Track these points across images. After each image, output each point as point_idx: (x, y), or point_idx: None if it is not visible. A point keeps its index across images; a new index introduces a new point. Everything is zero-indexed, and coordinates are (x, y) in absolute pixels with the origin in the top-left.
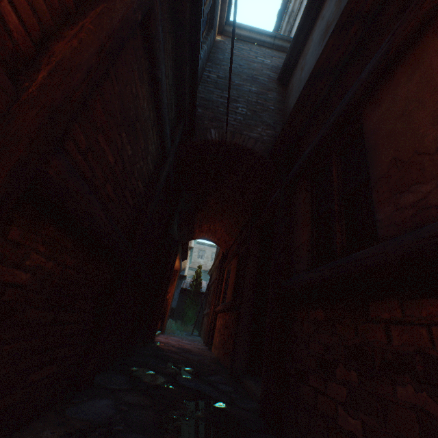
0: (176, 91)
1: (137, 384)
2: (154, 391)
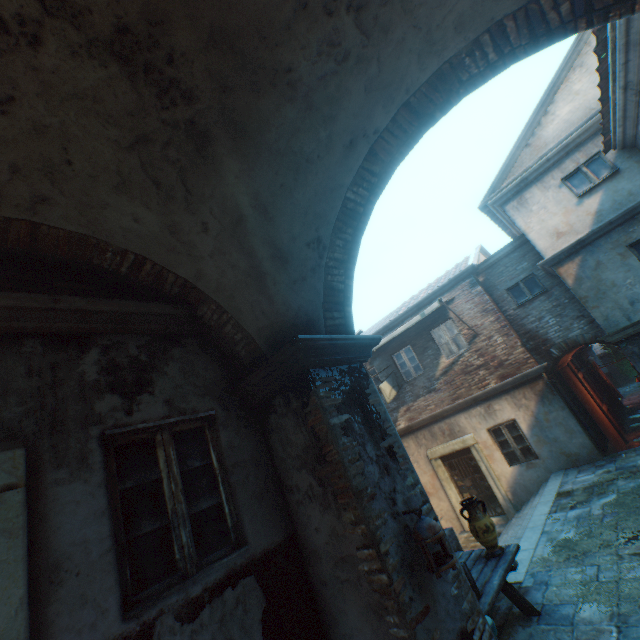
0: (572, 358)
1: (634, 418)
2: (639, 417)
